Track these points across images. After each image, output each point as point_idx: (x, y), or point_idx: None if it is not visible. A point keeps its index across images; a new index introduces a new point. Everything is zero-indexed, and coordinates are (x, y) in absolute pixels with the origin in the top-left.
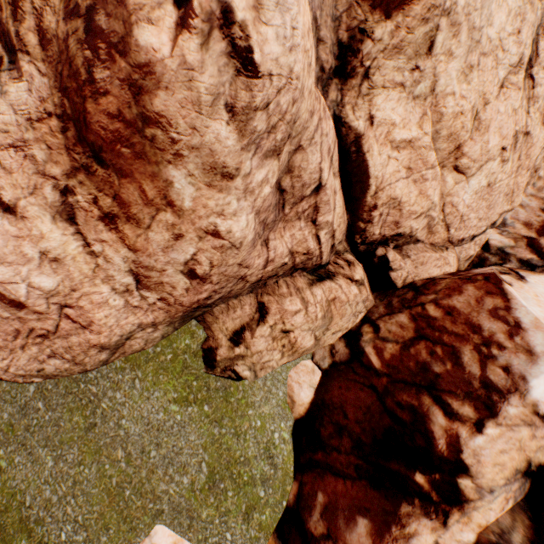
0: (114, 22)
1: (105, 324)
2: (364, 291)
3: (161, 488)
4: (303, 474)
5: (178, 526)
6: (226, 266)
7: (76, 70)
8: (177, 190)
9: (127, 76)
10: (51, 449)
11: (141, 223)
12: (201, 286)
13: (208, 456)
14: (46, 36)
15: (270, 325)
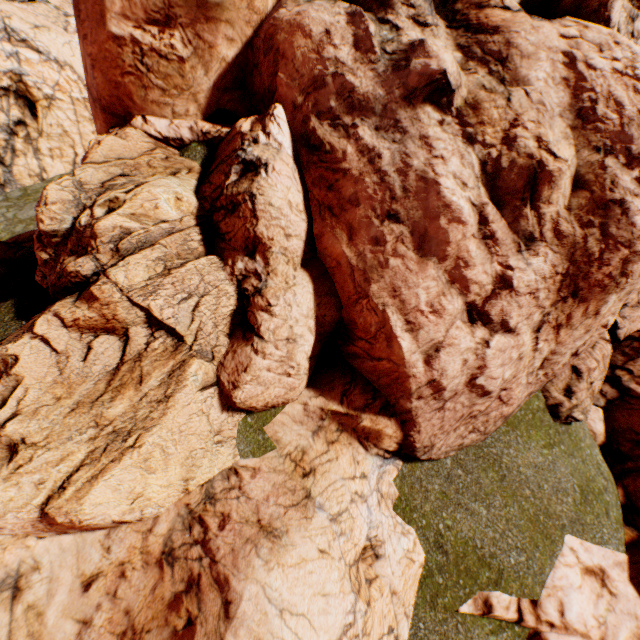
0: (622, 232)
1: (517, 398)
2: (610, 347)
3: (557, 509)
4: (622, 480)
5: (576, 532)
6: (591, 344)
7: (591, 253)
8: (606, 305)
9: (625, 256)
10: (480, 502)
11: (572, 327)
12: (572, 360)
13: (575, 480)
14: (561, 234)
15: (585, 380)
